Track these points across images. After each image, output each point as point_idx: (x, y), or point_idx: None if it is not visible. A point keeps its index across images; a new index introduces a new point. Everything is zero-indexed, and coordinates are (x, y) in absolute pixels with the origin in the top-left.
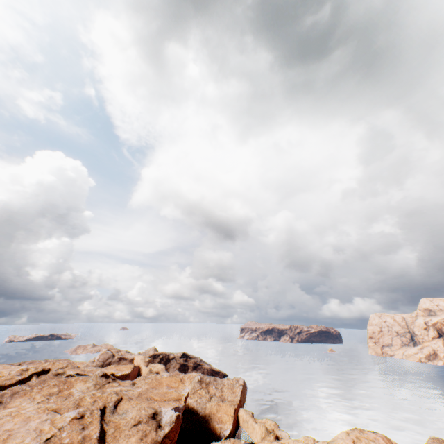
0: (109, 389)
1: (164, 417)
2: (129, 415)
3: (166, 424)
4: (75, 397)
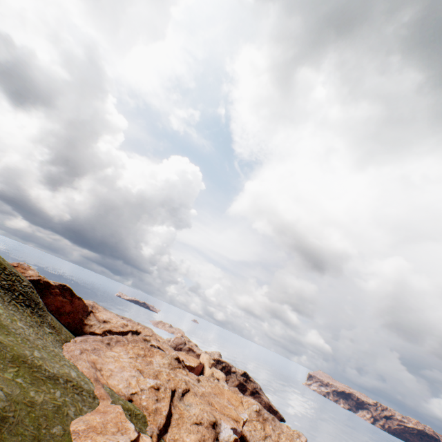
0: (179, 374)
1: (222, 433)
2: (192, 410)
3: (223, 440)
4: (154, 367)
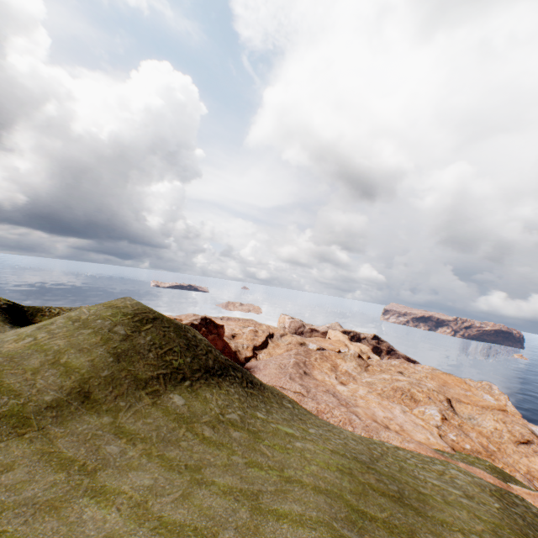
0: (387, 376)
1: None
2: (484, 424)
3: None
4: (365, 380)
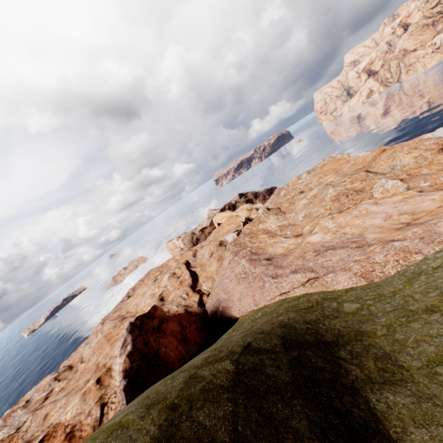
0: (303, 201)
1: (442, 136)
2: (405, 162)
3: None
4: (301, 217)
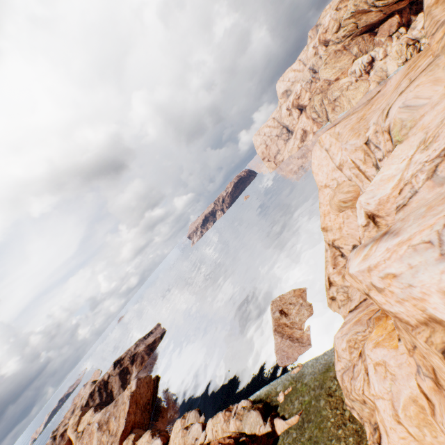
0: None
1: None
2: None
3: None
4: None
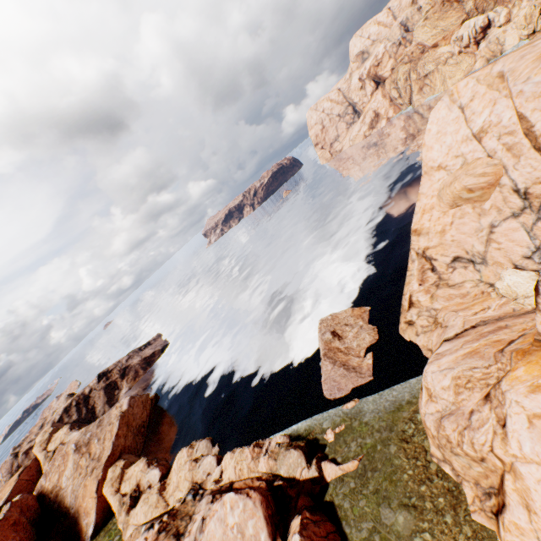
0: None
1: None
2: None
3: None
4: None
